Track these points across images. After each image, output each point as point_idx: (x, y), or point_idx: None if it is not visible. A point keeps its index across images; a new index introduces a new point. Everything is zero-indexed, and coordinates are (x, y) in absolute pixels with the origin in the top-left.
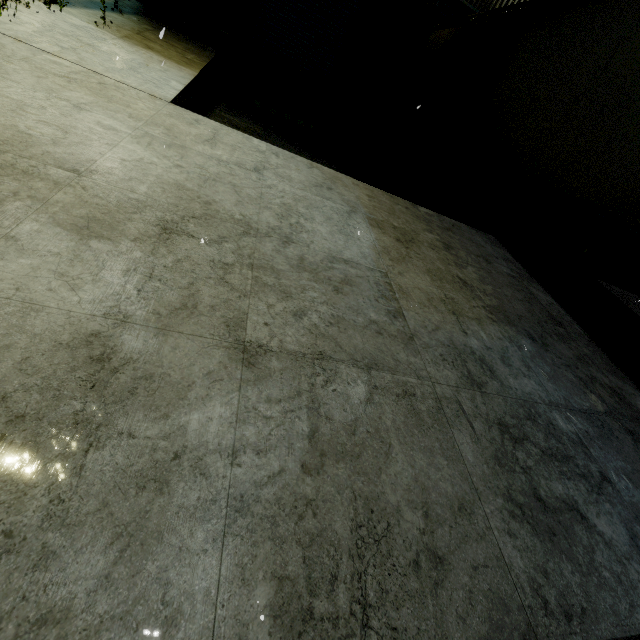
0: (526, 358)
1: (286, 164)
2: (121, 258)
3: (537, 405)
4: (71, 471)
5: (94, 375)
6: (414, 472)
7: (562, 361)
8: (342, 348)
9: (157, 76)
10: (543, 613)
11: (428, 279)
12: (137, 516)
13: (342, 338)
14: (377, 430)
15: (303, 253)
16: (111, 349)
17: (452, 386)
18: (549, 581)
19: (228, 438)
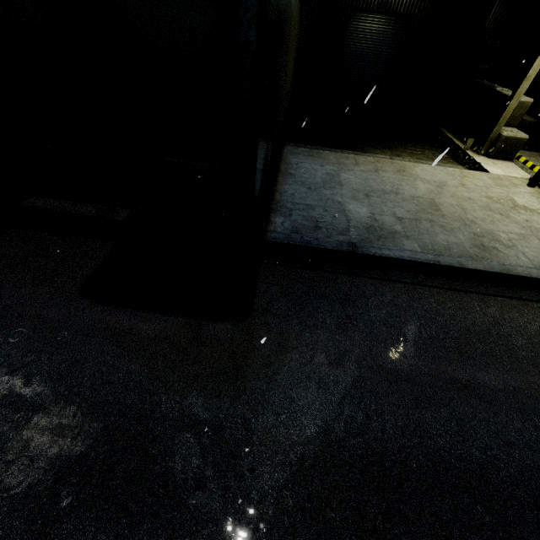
0: None
1: None
2: None
3: None
4: None
5: None
6: None
7: None
8: None
9: None
10: None
11: None
12: None
13: None
14: None
15: None
16: None
17: None
18: None
19: None
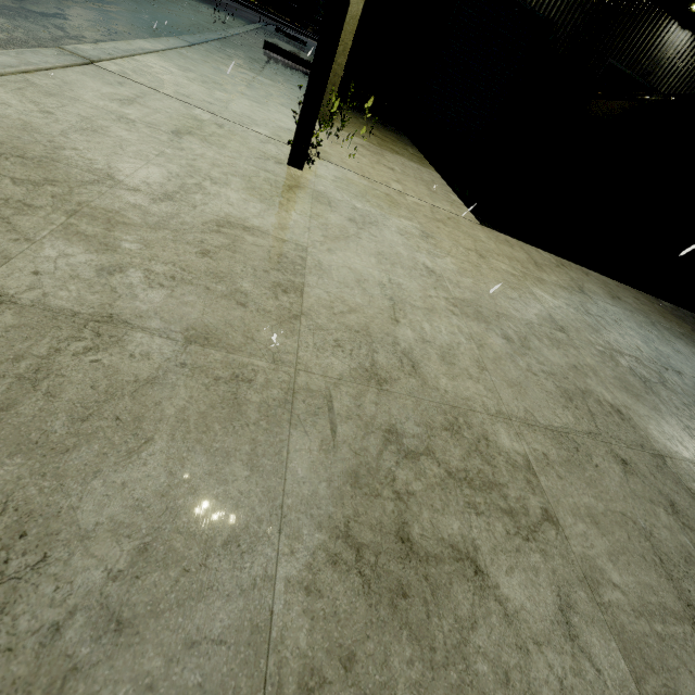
0: None
1: (578, 276)
2: (663, 413)
3: None
4: None
5: None
6: None
7: None
8: None
9: (441, 192)
10: None
11: None
12: None
13: None
14: None
15: (693, 382)
16: None
17: None
18: None
19: None
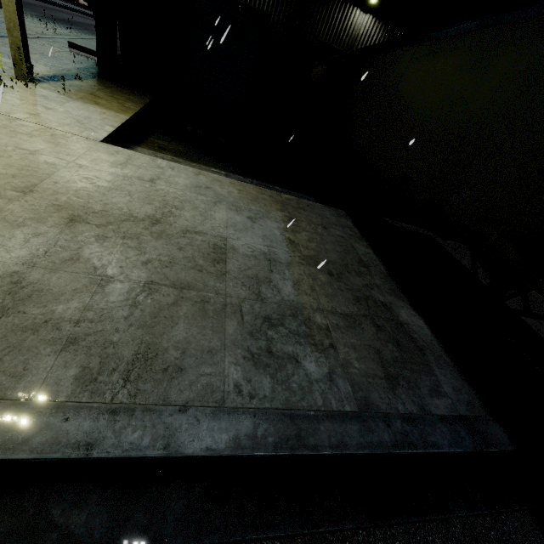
0: (315, 285)
1: (178, 174)
2: (40, 236)
3: (305, 309)
4: None
5: (11, 289)
6: (186, 335)
7: (348, 287)
8: (168, 279)
9: (96, 124)
10: (236, 394)
11: (260, 241)
12: (20, 341)
13: (171, 274)
14: (172, 317)
15: (165, 229)
16: (23, 278)
17: (241, 298)
18: (250, 384)
19: (77, 316)
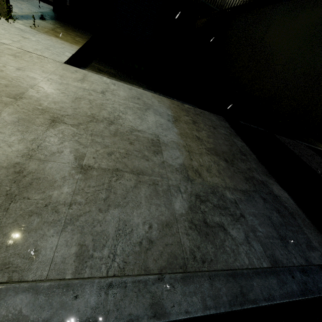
0: (220, 169)
1: (118, 88)
2: (32, 133)
3: (218, 188)
4: (3, 210)
5: (15, 178)
6: (149, 212)
7: (239, 170)
8: (128, 166)
9: (59, 51)
10: (192, 260)
11: (179, 137)
12: (28, 224)
13: (129, 163)
14: (136, 197)
15: (118, 128)
16: (23, 168)
17: (177, 181)
18: (199, 250)
19: (69, 200)
